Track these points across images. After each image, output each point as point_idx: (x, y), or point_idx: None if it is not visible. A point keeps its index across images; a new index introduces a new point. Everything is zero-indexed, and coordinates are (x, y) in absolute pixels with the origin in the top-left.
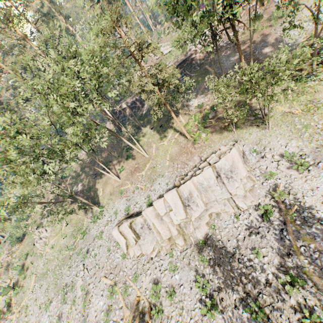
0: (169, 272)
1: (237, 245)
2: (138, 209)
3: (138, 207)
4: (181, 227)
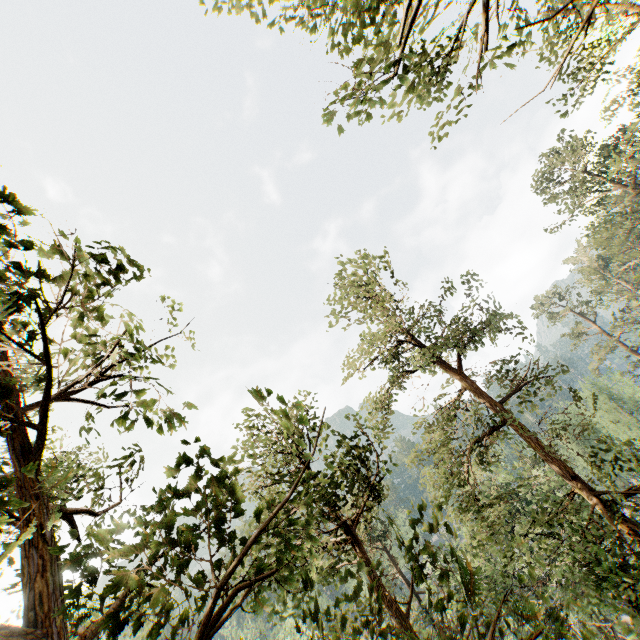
0: None
1: None
2: None
3: None
4: None
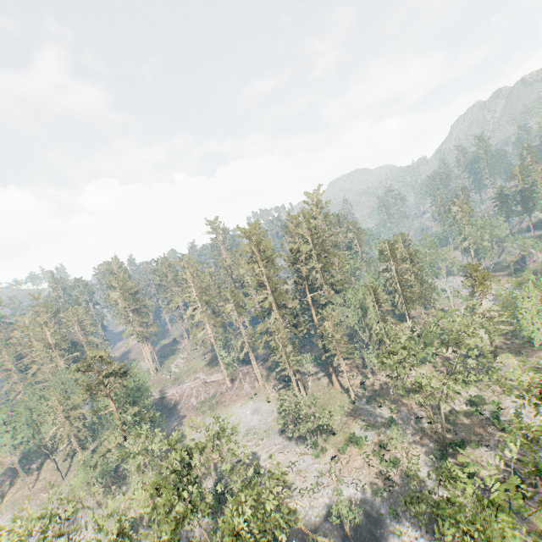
0: None
1: None
2: None
3: None
4: None
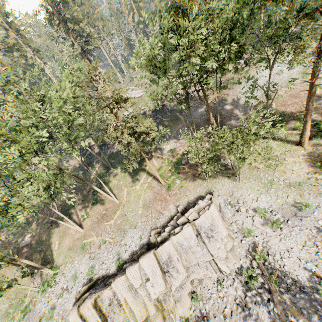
0: None
1: None
2: (105, 272)
3: (105, 268)
4: (160, 300)
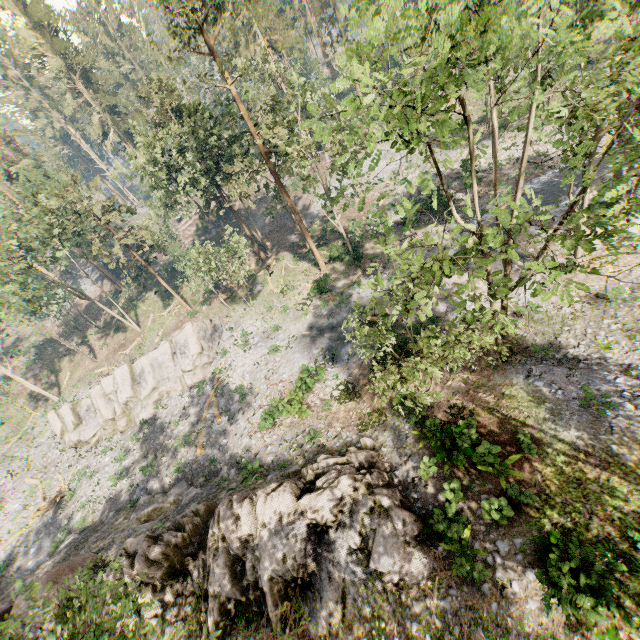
0: (102, 457)
1: (170, 420)
2: None
3: None
4: (130, 409)
